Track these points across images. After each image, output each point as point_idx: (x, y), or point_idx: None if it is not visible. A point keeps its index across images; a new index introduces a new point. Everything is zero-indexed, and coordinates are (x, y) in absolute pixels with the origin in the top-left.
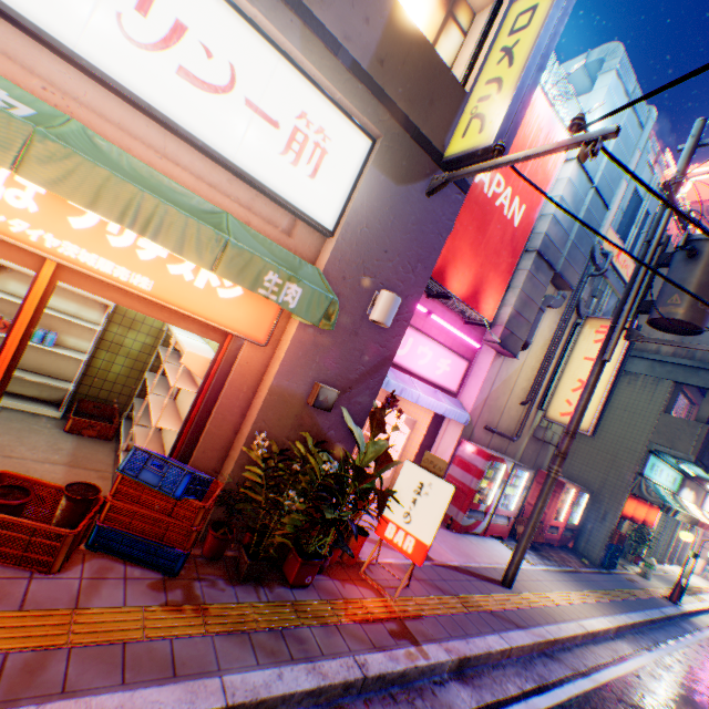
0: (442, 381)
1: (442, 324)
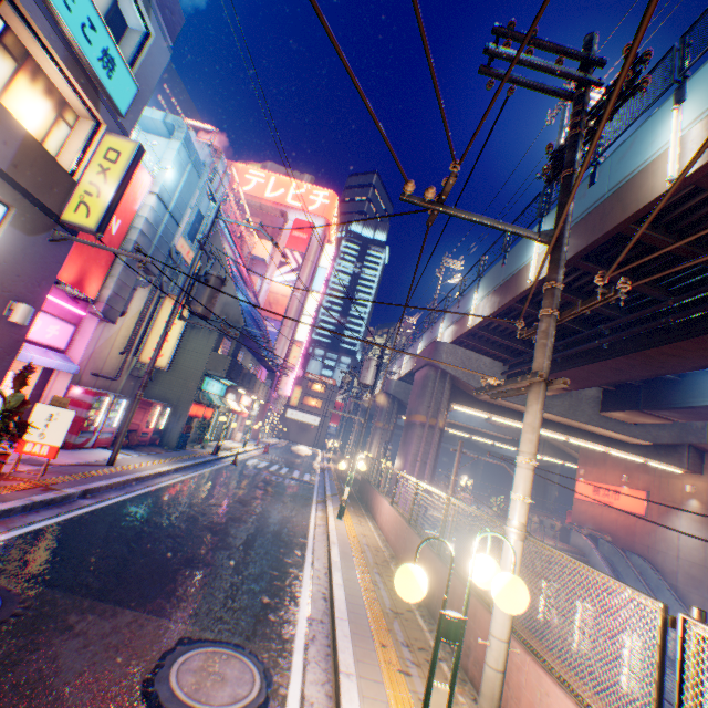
0: (54, 343)
1: (53, 299)
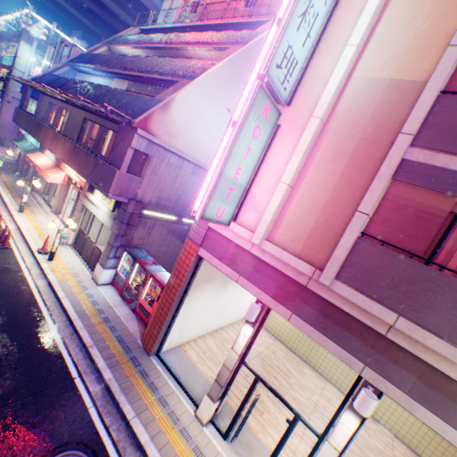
0: None
1: None
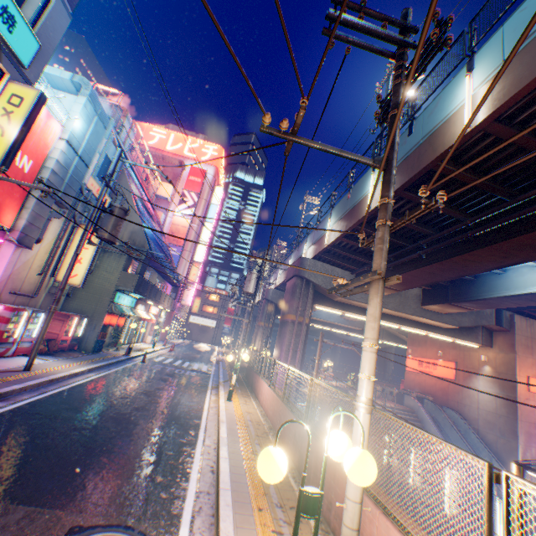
0: None
1: None
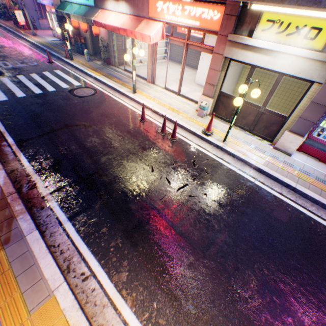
0: None
1: None
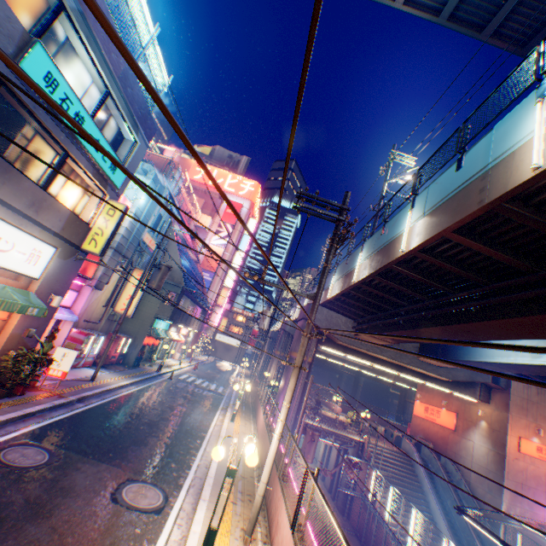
0: (65, 303)
1: None
